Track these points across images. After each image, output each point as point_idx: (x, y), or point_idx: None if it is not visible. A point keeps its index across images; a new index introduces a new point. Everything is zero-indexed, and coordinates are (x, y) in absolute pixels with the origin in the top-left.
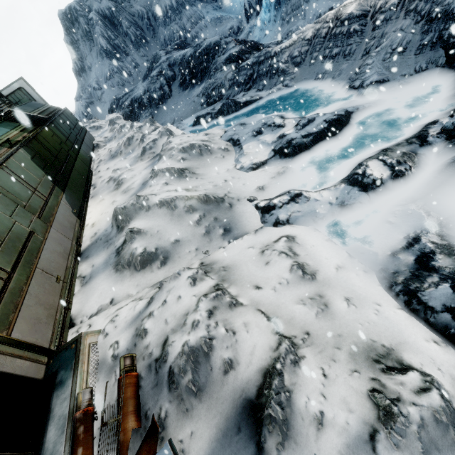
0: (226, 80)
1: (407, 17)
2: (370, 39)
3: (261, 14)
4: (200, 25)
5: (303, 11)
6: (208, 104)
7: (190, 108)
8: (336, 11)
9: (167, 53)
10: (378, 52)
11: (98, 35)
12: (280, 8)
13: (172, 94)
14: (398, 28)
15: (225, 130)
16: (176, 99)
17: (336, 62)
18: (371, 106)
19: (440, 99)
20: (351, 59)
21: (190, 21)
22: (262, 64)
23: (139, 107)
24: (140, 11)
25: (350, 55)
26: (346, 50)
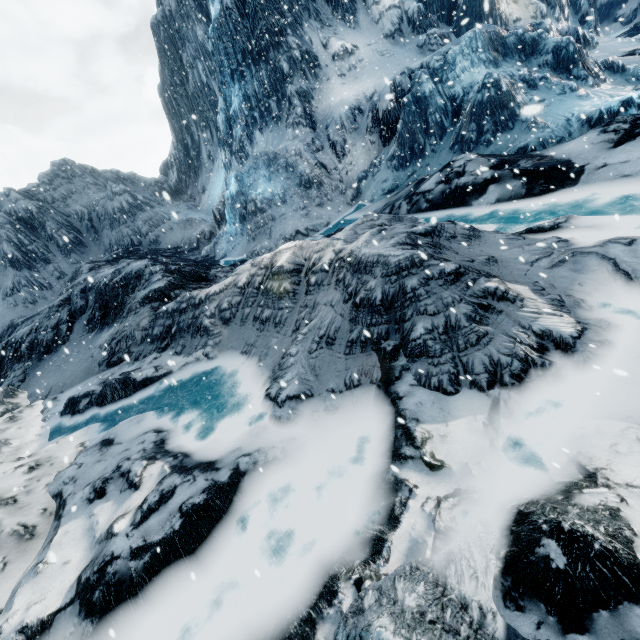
0: (138, 330)
1: (338, 288)
2: (303, 306)
3: (227, 226)
4: (162, 228)
5: (268, 230)
6: (109, 365)
7: (82, 368)
8: (272, 255)
9: (92, 269)
10: (305, 334)
11: (2, 239)
12: (246, 222)
13: (70, 337)
14: (329, 301)
15: (82, 448)
16: (72, 348)
17: (267, 331)
18: (278, 457)
19: (370, 472)
20: (281, 332)
21: (149, 224)
22: (184, 313)
23: (13, 357)
24: (79, 211)
25: (281, 325)
26: (277, 315)
